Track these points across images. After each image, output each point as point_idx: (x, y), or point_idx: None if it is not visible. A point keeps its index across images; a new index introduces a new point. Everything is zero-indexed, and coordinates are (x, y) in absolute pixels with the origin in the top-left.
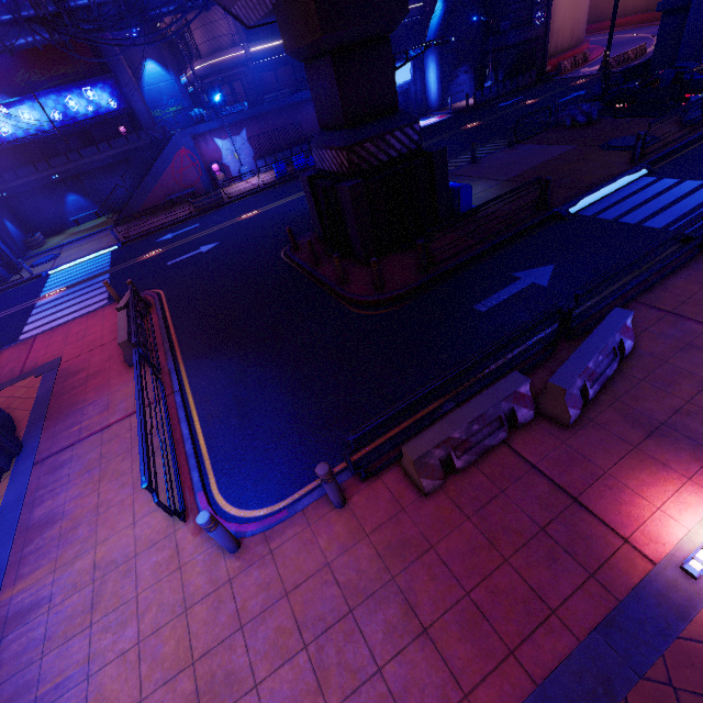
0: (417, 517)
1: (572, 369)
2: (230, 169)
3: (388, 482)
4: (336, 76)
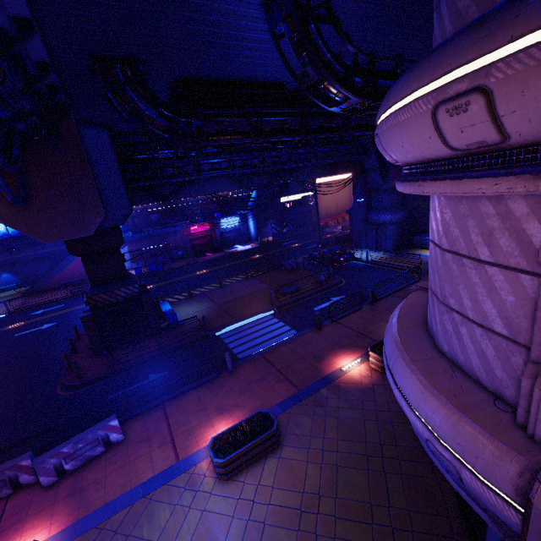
0: None
1: (51, 453)
2: None
3: None
4: (85, 265)
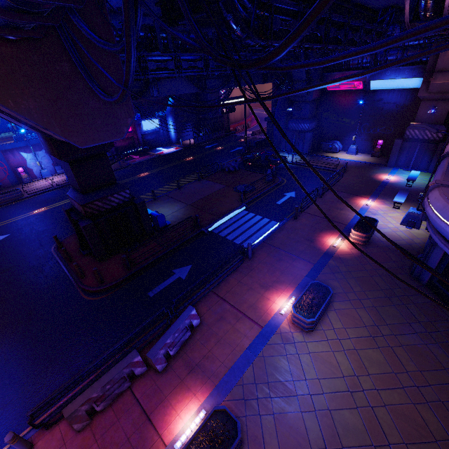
0: (70, 447)
1: (158, 346)
2: (33, 171)
3: (62, 427)
4: (74, 172)
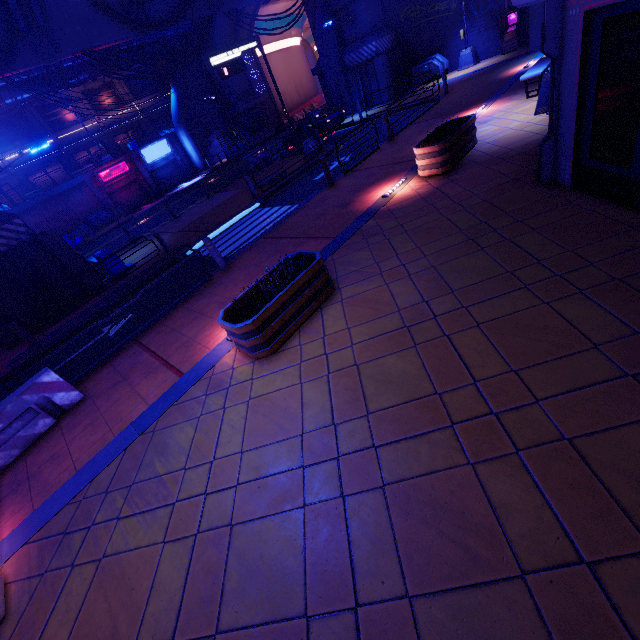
0: None
1: None
2: None
3: None
4: None
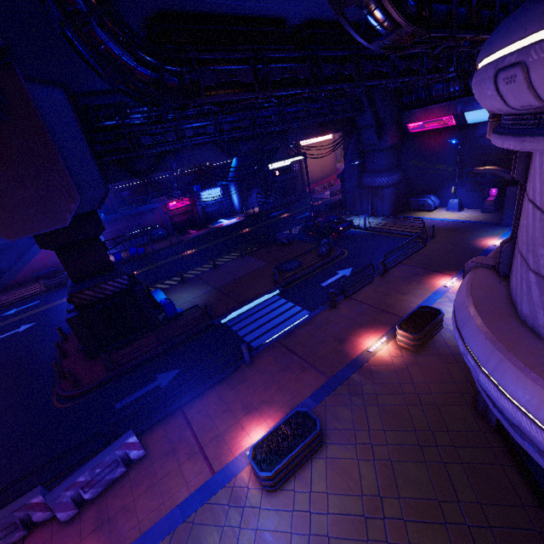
0: None
1: (65, 485)
2: None
3: None
4: (61, 260)
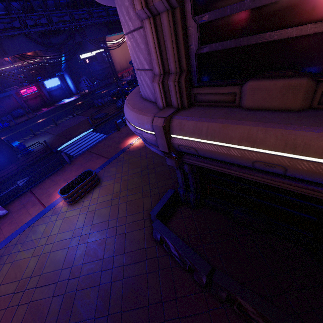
0: None
1: None
2: None
3: None
4: None
